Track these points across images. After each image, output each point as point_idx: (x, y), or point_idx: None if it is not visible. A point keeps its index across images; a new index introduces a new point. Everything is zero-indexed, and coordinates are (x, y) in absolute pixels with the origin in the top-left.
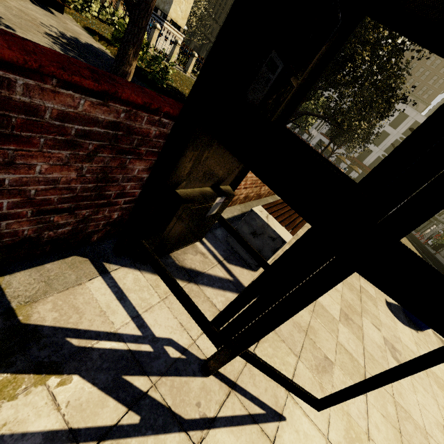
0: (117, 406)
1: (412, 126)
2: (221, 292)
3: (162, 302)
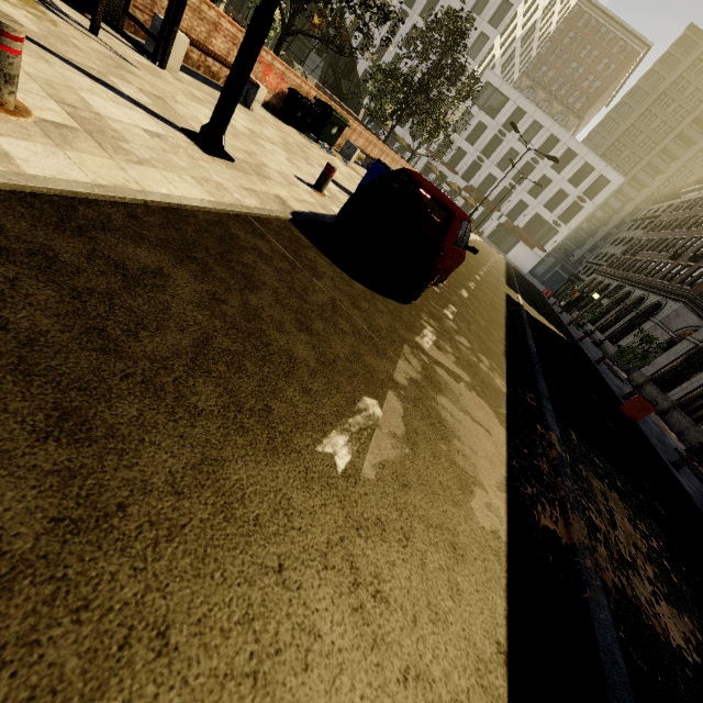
0: (36, 0)
1: (547, 142)
2: (122, 43)
3: (71, 12)
